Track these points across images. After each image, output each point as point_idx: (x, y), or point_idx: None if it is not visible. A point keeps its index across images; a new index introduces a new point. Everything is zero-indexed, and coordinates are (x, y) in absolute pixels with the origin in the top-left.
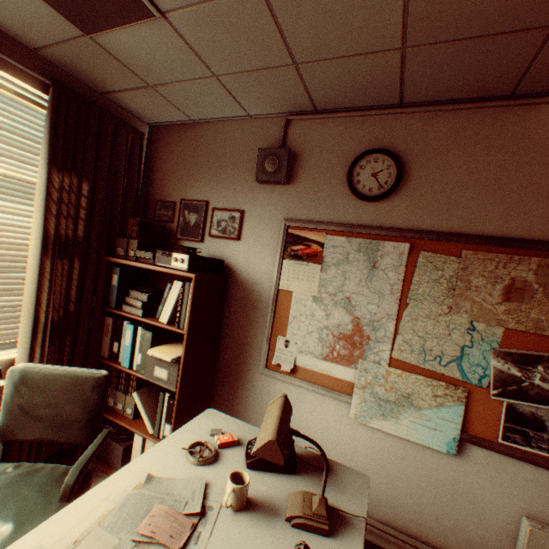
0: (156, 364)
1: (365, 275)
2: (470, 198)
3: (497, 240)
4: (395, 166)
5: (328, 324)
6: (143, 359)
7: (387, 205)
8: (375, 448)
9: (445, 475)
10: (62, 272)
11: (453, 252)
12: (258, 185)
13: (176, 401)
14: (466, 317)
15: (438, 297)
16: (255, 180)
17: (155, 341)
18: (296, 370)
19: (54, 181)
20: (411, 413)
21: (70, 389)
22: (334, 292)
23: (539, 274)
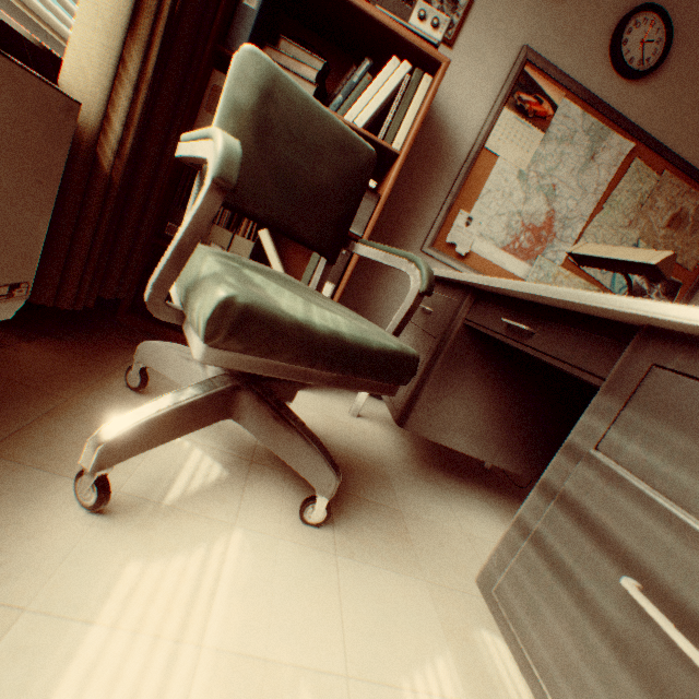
0: None
1: (580, 166)
2: (692, 120)
3: (690, 170)
4: (664, 45)
5: (522, 211)
6: None
7: (632, 91)
8: None
9: None
10: None
11: (656, 170)
12: None
13: None
14: (636, 235)
15: (627, 210)
16: None
17: None
18: (467, 256)
19: None
20: None
21: (338, 151)
22: (543, 174)
23: (696, 211)
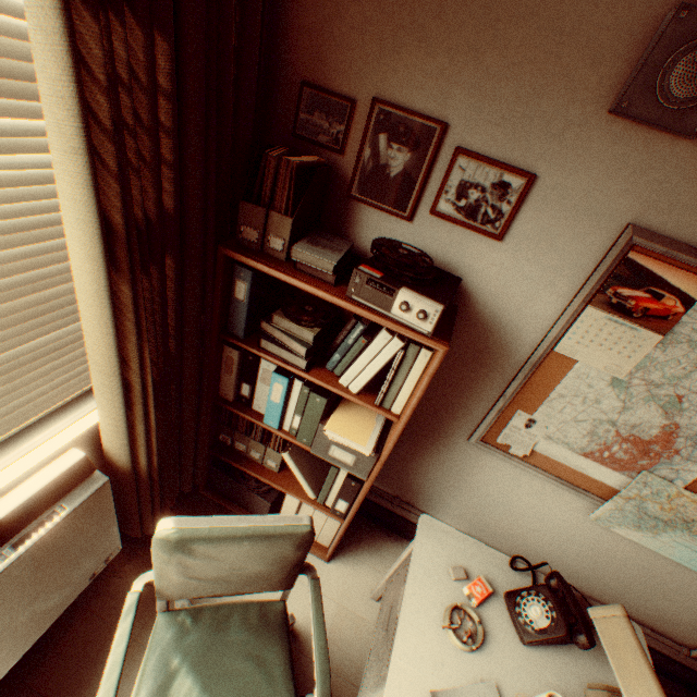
0: (333, 444)
1: None
2: None
3: None
4: None
5: (618, 420)
6: (305, 427)
7: None
8: (600, 542)
9: (675, 580)
10: (151, 299)
11: None
12: (602, 117)
13: (365, 491)
14: None
15: None
16: (599, 98)
17: (326, 407)
18: (529, 454)
19: (85, 53)
20: (680, 535)
21: (262, 553)
22: (658, 382)
23: None
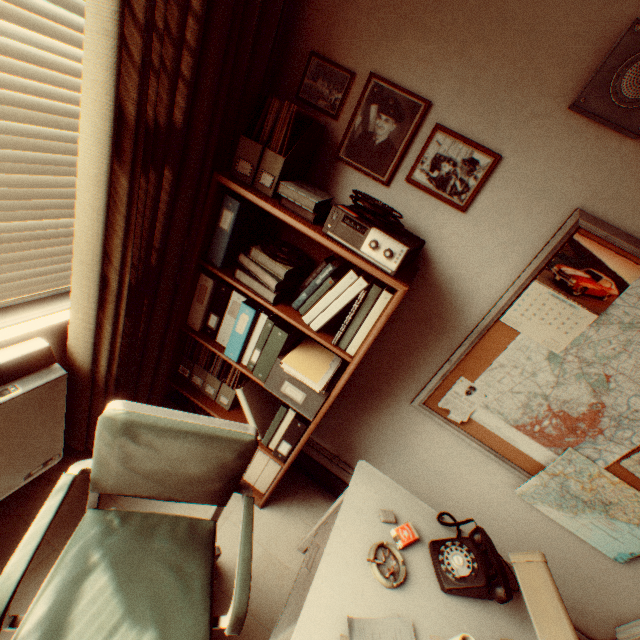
0: (287, 380)
1: None
2: None
3: None
4: None
5: (550, 394)
6: (263, 362)
7: None
8: (523, 520)
9: (589, 566)
10: (144, 201)
11: None
12: (562, 112)
13: (309, 432)
14: None
15: None
16: (561, 95)
17: (286, 344)
18: (466, 422)
19: None
20: (598, 517)
21: (204, 454)
22: (590, 360)
23: None
